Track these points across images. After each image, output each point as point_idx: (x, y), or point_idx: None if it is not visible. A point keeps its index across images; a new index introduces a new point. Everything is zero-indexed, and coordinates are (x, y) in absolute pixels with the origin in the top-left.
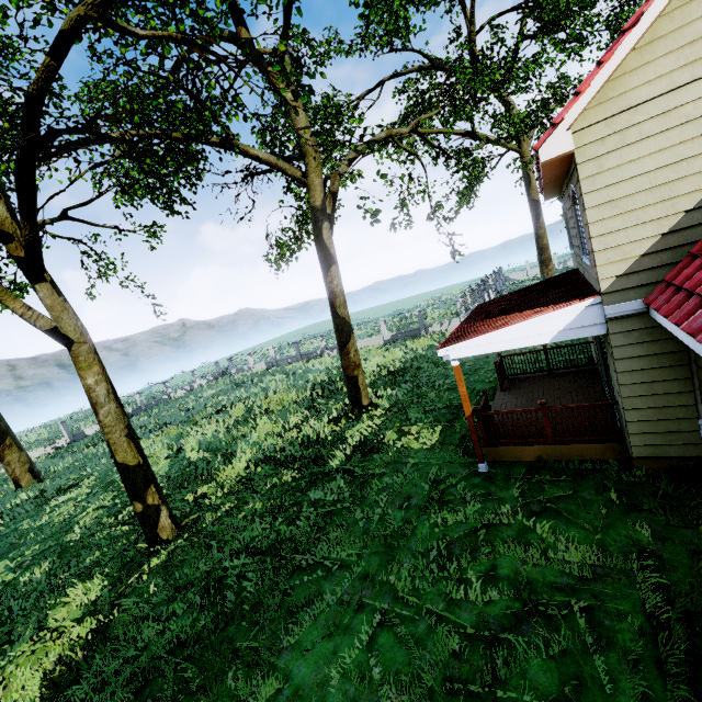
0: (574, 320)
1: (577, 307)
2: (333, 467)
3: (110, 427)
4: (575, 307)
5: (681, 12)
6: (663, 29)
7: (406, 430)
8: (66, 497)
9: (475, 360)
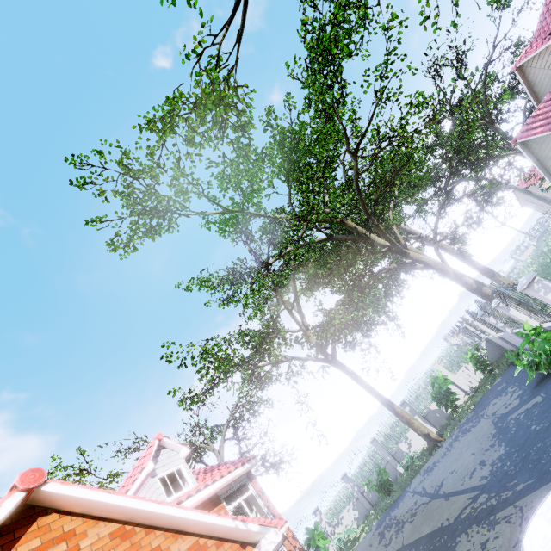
0: None
1: None
2: None
3: None
4: None
5: None
6: None
7: None
8: None
9: None
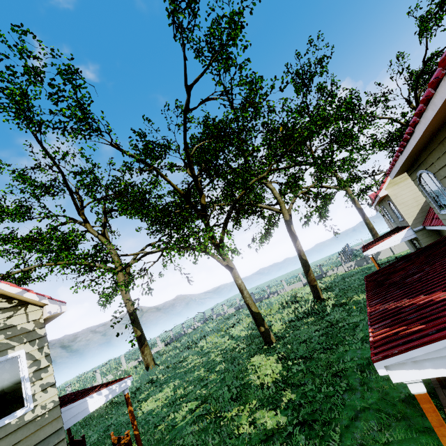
0: (405, 235)
1: (404, 231)
2: (328, 313)
3: (248, 298)
4: (404, 231)
5: None
6: None
7: (351, 297)
8: (187, 361)
9: (363, 276)
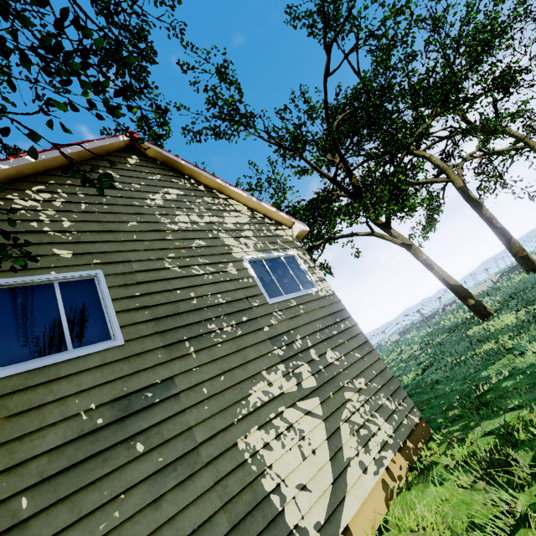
0: None
1: None
2: None
3: (441, 272)
4: None
5: None
6: None
7: None
8: None
9: None
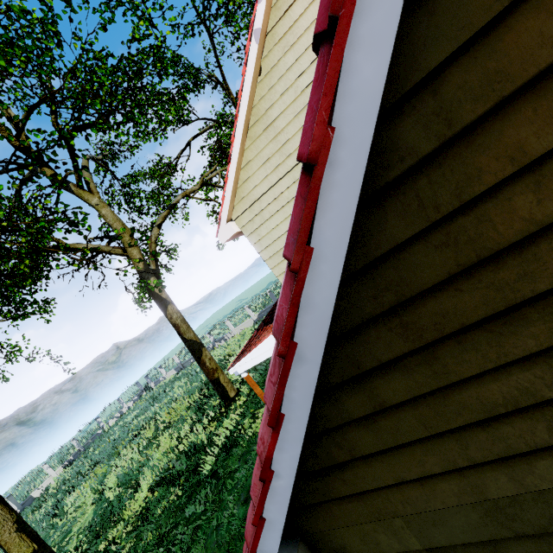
0: None
1: None
2: (207, 473)
3: None
4: None
5: (254, 146)
6: (249, 156)
7: (256, 415)
8: None
9: None
